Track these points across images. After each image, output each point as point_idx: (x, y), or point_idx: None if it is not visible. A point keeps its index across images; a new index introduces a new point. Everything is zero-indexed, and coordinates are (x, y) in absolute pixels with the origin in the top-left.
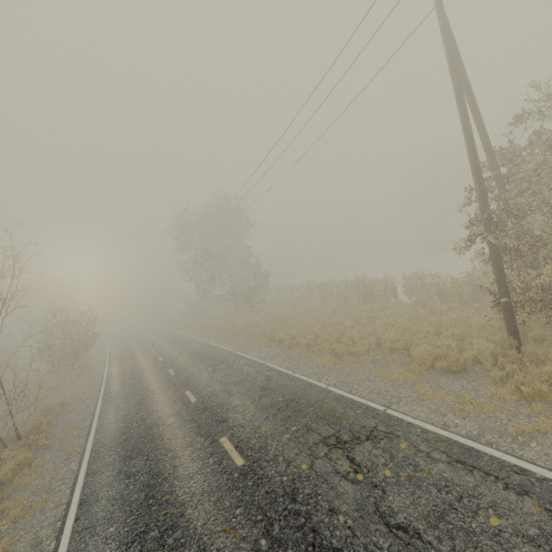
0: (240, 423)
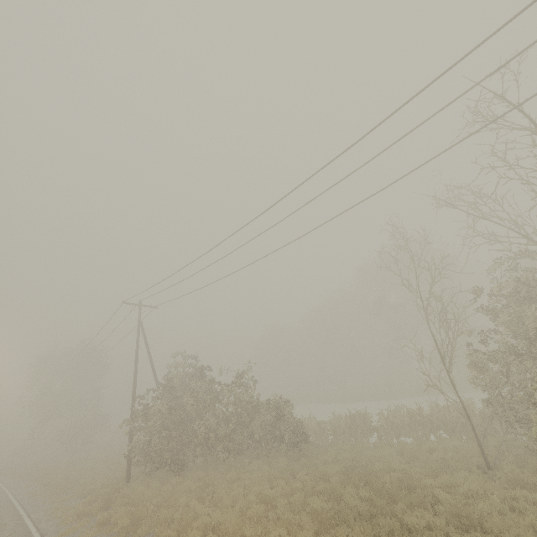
0: None
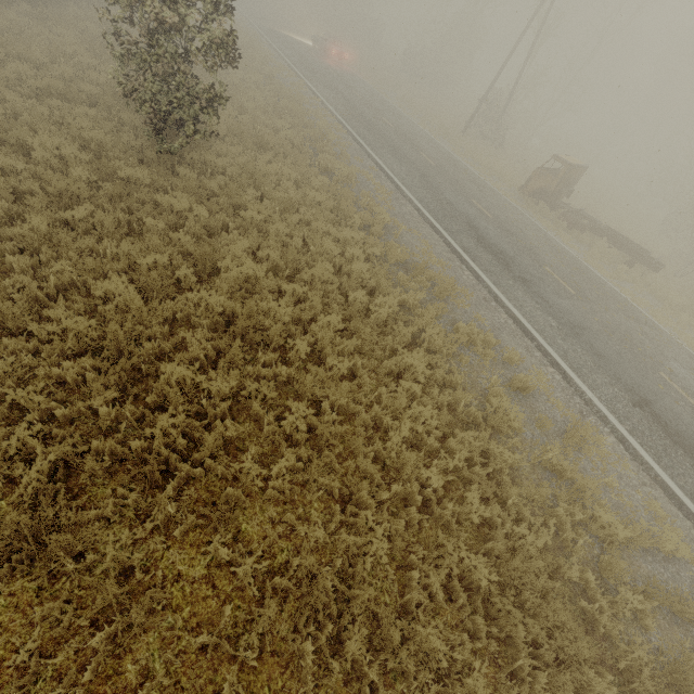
0: None
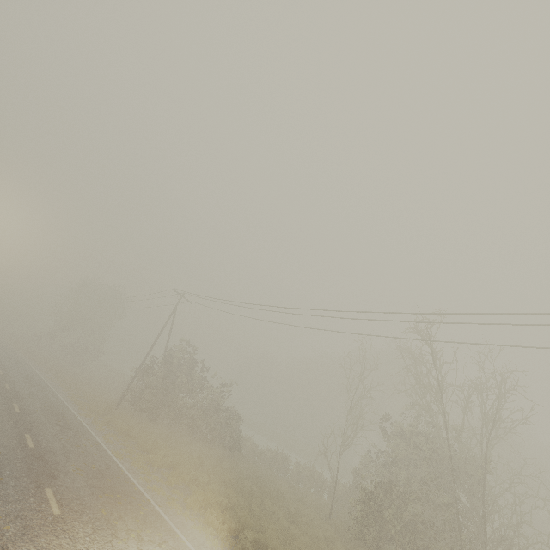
0: (10, 372)
